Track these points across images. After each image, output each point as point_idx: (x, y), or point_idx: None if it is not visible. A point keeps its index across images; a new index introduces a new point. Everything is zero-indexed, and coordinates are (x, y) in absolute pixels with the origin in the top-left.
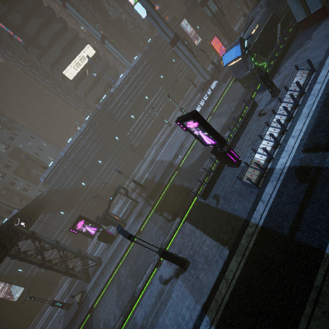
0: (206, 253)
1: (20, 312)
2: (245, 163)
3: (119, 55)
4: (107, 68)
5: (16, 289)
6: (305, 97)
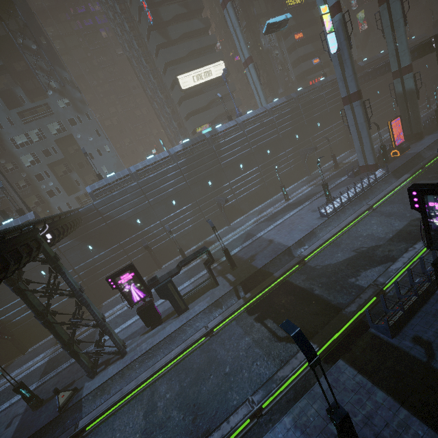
0: None
1: None
2: None
3: (258, 88)
4: (228, 98)
5: None
6: None
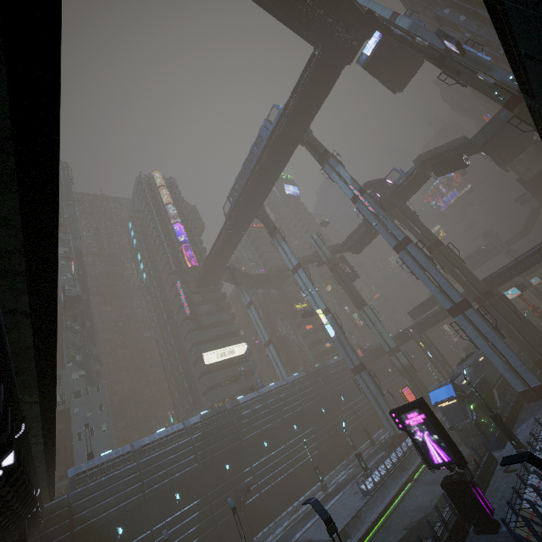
0: None
1: None
2: (509, 504)
3: (278, 363)
4: (250, 373)
5: None
6: None
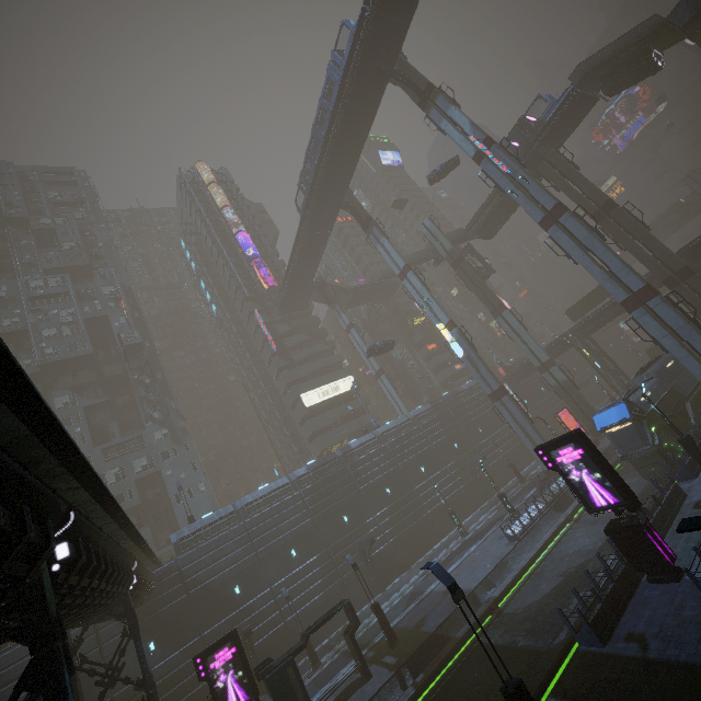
0: None
1: None
2: (697, 550)
3: (395, 397)
4: (362, 412)
5: None
6: None
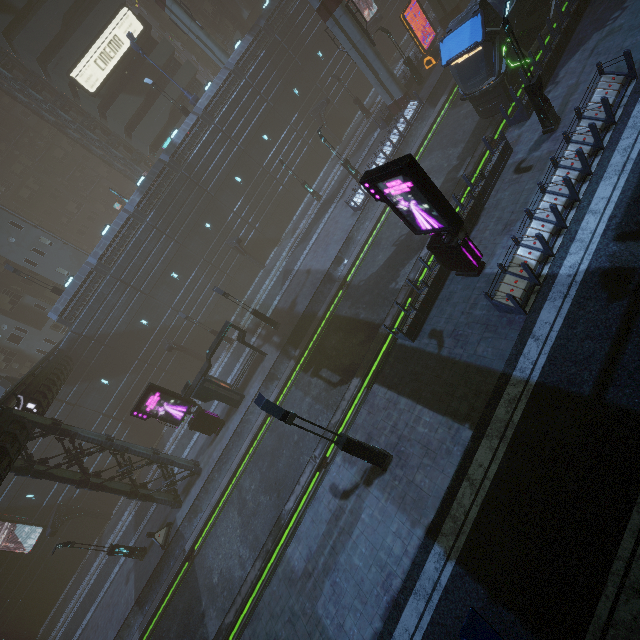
0: (425, 438)
1: (40, 571)
2: (500, 266)
3: (200, 36)
4: (172, 68)
5: (25, 532)
6: (616, 132)
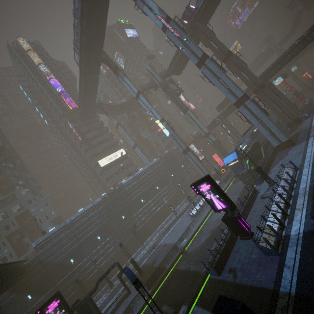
0: None
1: None
2: (258, 227)
3: (143, 156)
4: (130, 164)
5: None
6: (297, 183)
